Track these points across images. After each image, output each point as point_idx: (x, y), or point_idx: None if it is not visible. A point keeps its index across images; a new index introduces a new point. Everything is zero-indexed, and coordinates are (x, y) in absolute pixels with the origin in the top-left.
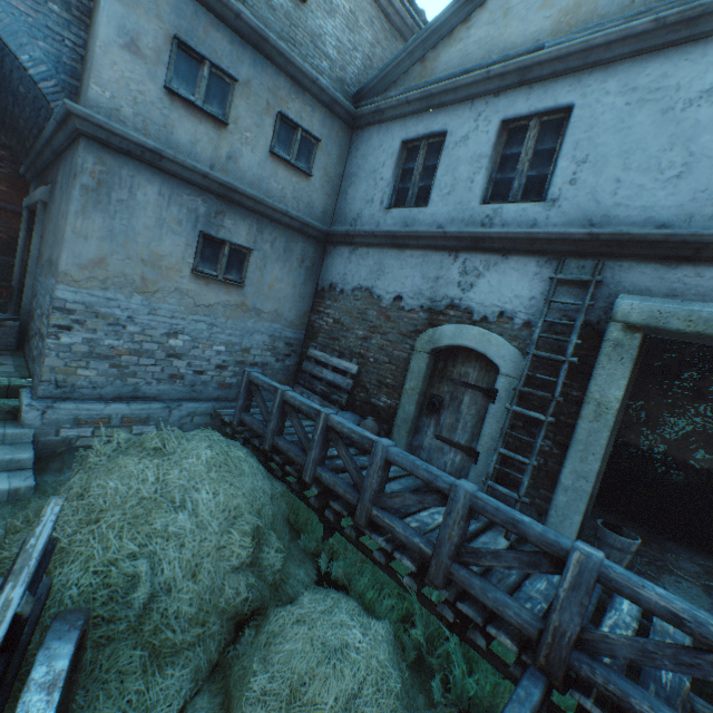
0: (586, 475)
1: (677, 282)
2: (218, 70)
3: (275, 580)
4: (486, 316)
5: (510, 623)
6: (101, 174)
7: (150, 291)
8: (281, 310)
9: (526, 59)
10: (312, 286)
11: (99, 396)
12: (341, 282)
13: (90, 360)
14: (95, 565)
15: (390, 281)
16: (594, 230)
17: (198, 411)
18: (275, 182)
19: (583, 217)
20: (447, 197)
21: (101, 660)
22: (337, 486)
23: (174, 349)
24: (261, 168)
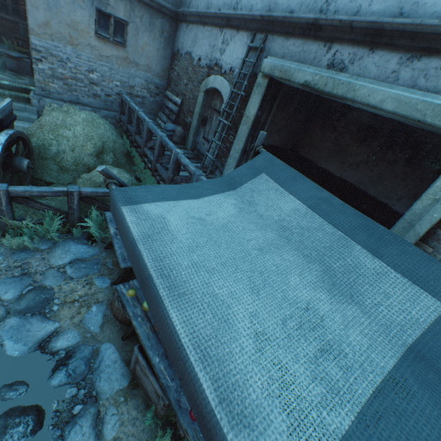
0: (238, 151)
1: (287, 49)
2: None
3: None
4: (226, 71)
5: (163, 178)
6: None
7: (75, 44)
8: (151, 65)
9: None
10: (170, 51)
11: (62, 99)
12: (181, 49)
13: (54, 79)
14: (41, 139)
15: (198, 48)
16: (262, 13)
17: (109, 116)
18: None
19: (268, 4)
20: None
21: (44, 164)
22: (139, 142)
23: (93, 80)
24: None
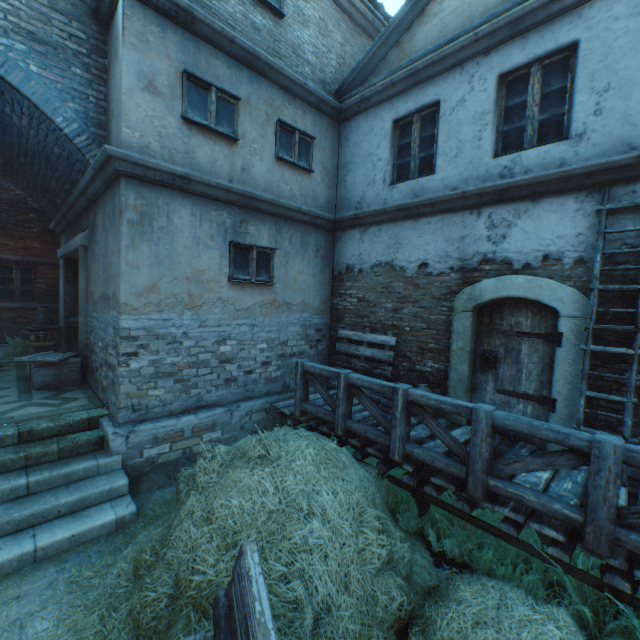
0: None
1: None
2: (223, 93)
3: (407, 573)
4: (528, 263)
5: None
6: (142, 207)
7: (197, 305)
8: (306, 300)
9: (516, 11)
10: (329, 272)
11: (169, 412)
12: (357, 262)
13: (157, 380)
14: None
15: (410, 251)
16: None
17: (254, 409)
18: (284, 183)
19: (619, 144)
20: (454, 160)
21: None
22: (435, 460)
23: (224, 355)
24: (270, 174)
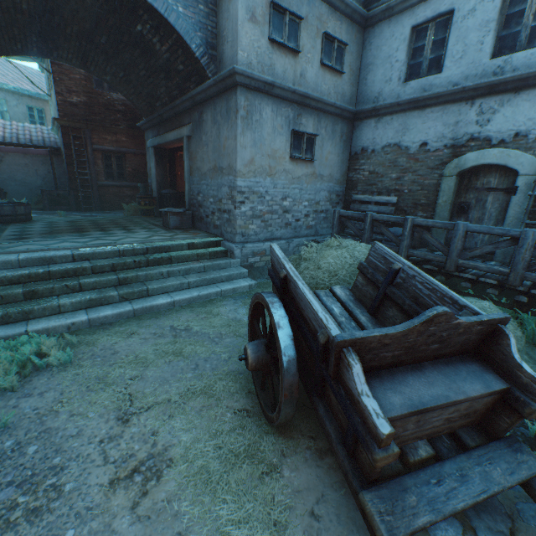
0: None
1: None
2: (292, 16)
3: None
4: (502, 140)
5: None
6: (247, 107)
7: (273, 174)
8: (332, 173)
9: None
10: (347, 153)
11: (258, 239)
12: (371, 145)
13: (253, 219)
14: None
15: (414, 134)
16: None
17: (300, 243)
18: (324, 84)
19: None
20: (459, 61)
21: None
22: (427, 256)
23: (285, 207)
24: (316, 78)
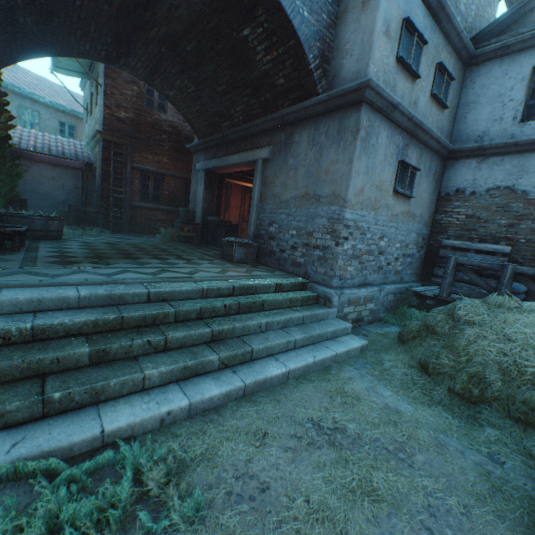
0: None
1: None
2: (417, 38)
3: None
4: None
5: None
6: (367, 128)
7: (376, 208)
8: (422, 213)
9: None
10: (436, 194)
11: (352, 284)
12: (470, 186)
13: (351, 260)
14: None
15: None
16: None
17: (389, 291)
18: (429, 117)
19: None
20: None
21: None
22: None
23: (380, 248)
24: (425, 108)
